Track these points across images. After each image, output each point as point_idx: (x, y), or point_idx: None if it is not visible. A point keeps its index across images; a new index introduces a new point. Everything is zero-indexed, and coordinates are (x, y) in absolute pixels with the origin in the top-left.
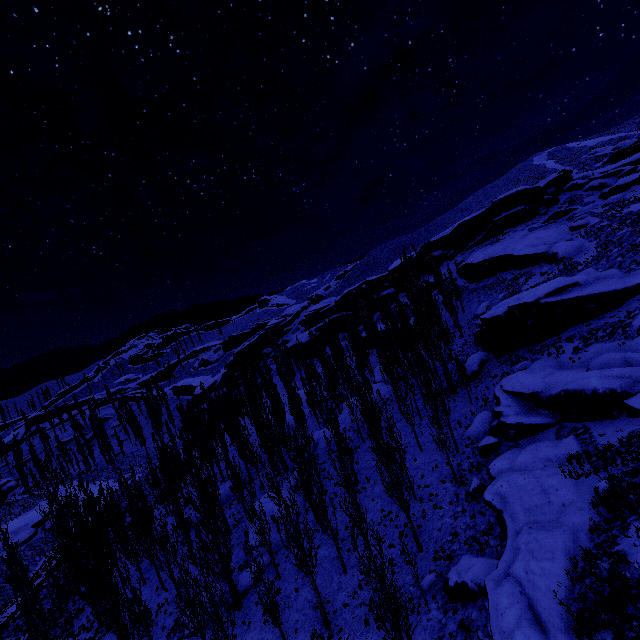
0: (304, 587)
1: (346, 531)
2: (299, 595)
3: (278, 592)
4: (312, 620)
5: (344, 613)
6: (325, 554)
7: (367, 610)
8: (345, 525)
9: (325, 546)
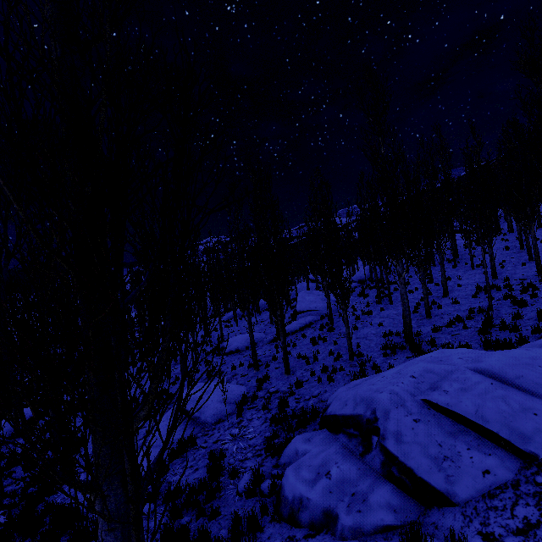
0: (365, 327)
1: (421, 301)
2: (359, 331)
3: (330, 329)
4: (380, 342)
5: (434, 335)
6: (392, 312)
7: (479, 329)
8: (419, 299)
9: (392, 309)
